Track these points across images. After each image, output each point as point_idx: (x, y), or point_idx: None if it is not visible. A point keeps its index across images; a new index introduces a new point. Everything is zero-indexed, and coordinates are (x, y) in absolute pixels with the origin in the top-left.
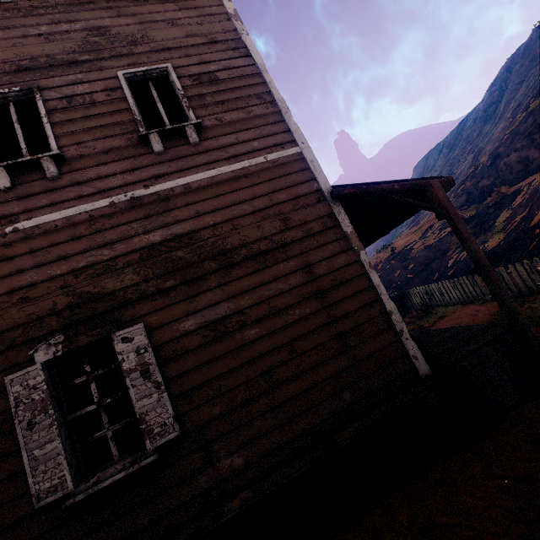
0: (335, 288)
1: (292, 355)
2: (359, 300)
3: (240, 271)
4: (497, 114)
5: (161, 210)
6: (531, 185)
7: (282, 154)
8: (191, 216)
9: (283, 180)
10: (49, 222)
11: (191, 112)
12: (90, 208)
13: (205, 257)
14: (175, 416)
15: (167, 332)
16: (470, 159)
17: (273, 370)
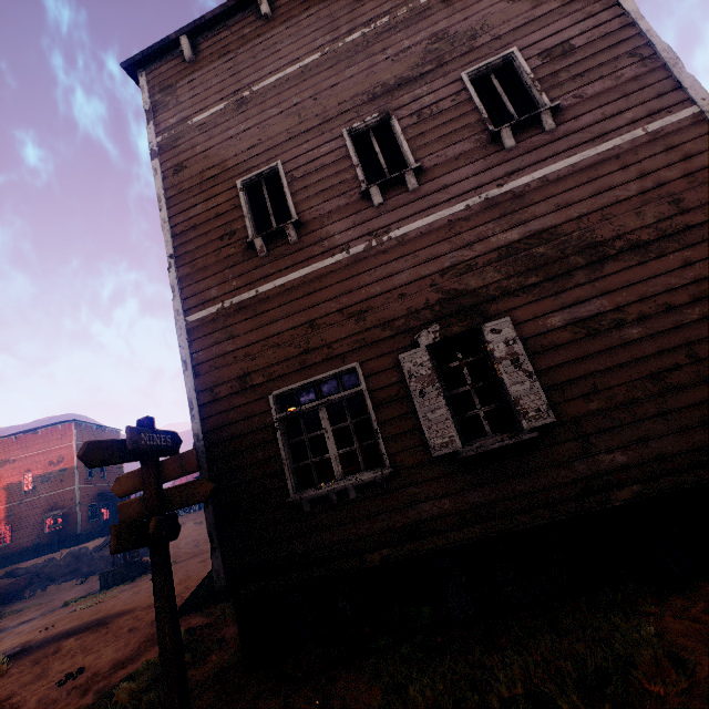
0: None
1: (690, 359)
2: None
3: (615, 265)
4: None
5: (517, 208)
6: None
7: (669, 121)
8: (550, 210)
9: (672, 154)
10: (414, 230)
11: (544, 96)
12: (448, 214)
13: (570, 253)
14: (548, 404)
15: (532, 328)
16: None
17: (663, 374)
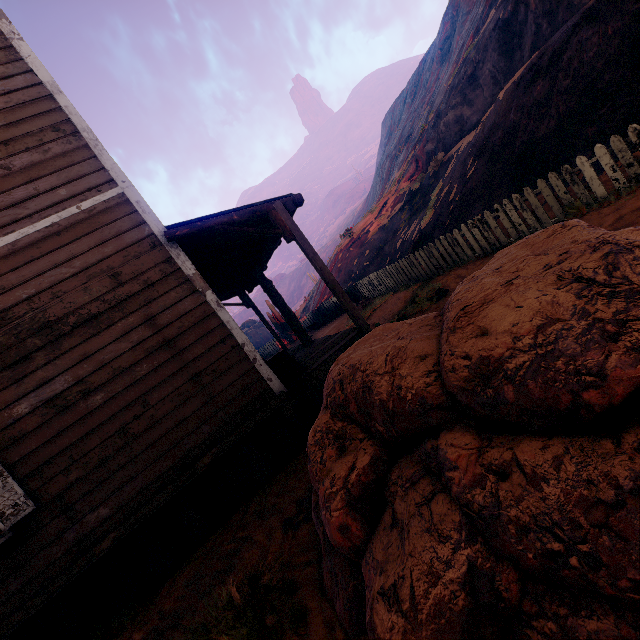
0: (184, 334)
1: (145, 408)
2: (211, 340)
3: (72, 341)
4: (451, 53)
5: None
6: (459, 151)
7: (99, 200)
8: None
9: (107, 231)
10: None
11: None
12: None
13: (25, 336)
14: (26, 495)
15: None
16: (426, 114)
17: (128, 426)
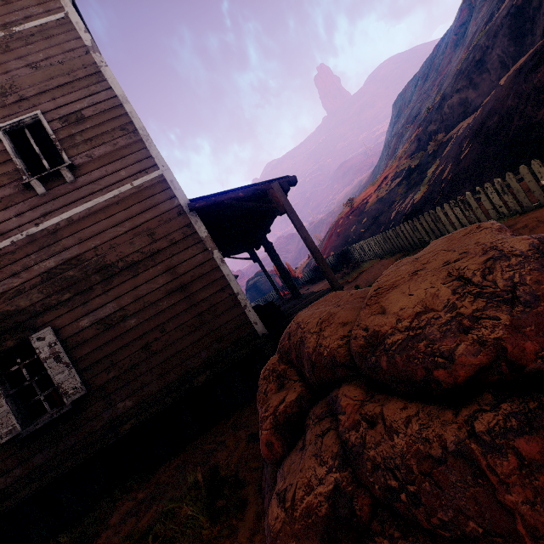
0: (194, 281)
1: (163, 333)
2: (214, 288)
3: (120, 279)
4: (465, 38)
5: (52, 242)
6: (458, 132)
7: (146, 179)
8: (76, 243)
9: (149, 202)
10: None
11: (64, 154)
12: None
13: (91, 273)
14: (82, 382)
15: (70, 330)
16: (434, 96)
17: (150, 345)
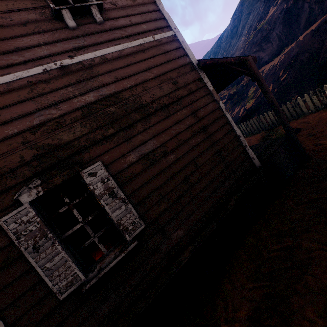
0: (210, 125)
1: (196, 167)
2: (223, 131)
3: (155, 119)
4: (238, 33)
5: (88, 76)
6: (264, 72)
7: (163, 36)
8: (112, 81)
9: (168, 55)
10: None
11: None
12: (26, 75)
13: (130, 111)
14: (139, 216)
15: (118, 165)
16: None
17: (188, 178)
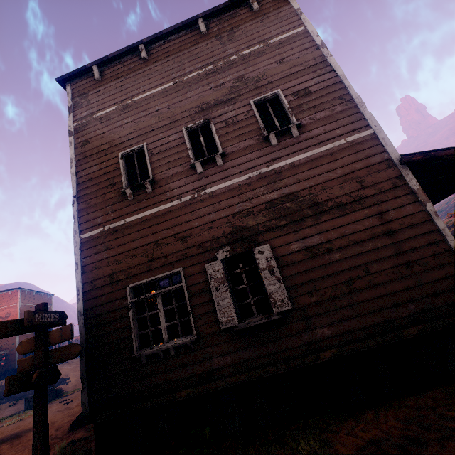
0: (402, 230)
1: (366, 273)
2: (425, 240)
3: (328, 216)
4: None
5: (277, 179)
6: None
7: (358, 136)
8: (294, 182)
9: (359, 154)
10: (219, 189)
11: (294, 117)
12: (239, 180)
13: (304, 207)
14: (288, 298)
15: (282, 251)
16: None
17: (352, 281)
